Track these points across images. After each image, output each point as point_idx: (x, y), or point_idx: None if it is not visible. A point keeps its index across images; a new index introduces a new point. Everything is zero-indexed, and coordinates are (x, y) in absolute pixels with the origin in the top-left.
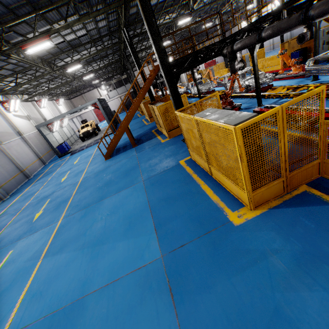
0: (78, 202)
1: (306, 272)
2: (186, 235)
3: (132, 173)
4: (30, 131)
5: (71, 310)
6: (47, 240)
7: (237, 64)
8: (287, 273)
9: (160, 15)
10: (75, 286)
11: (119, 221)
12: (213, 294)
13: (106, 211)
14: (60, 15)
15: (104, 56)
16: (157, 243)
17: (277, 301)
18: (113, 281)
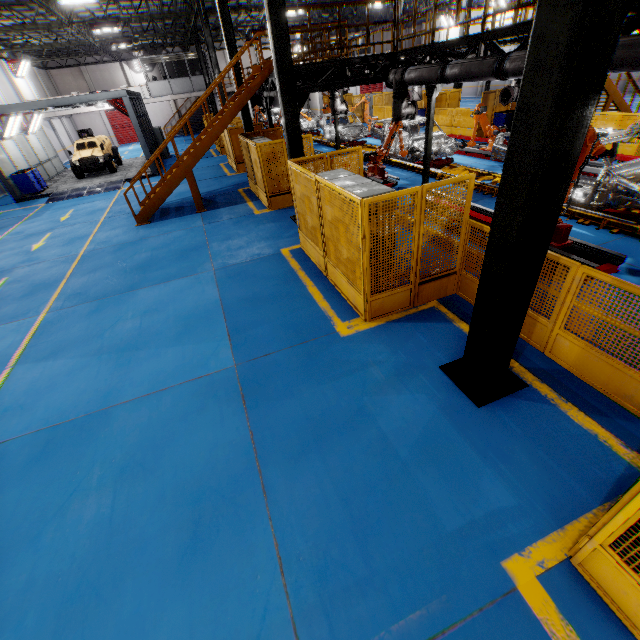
0: (82, 289)
1: (401, 380)
2: (274, 343)
3: (194, 256)
4: None
5: (86, 422)
6: (18, 341)
7: (405, 106)
8: (382, 381)
9: None
10: (90, 397)
11: (168, 322)
12: (296, 399)
13: (141, 307)
14: None
15: None
16: (229, 351)
17: (364, 403)
18: (157, 391)
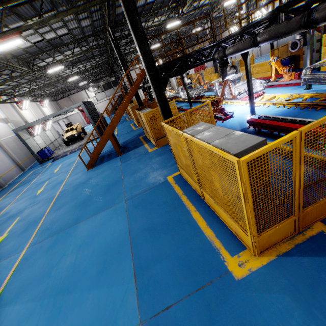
0: (50, 224)
1: None
2: (173, 289)
3: (114, 189)
4: (8, 135)
5: None
6: (3, 280)
7: (229, 69)
8: None
9: (149, 17)
10: None
11: (92, 257)
12: None
13: (79, 241)
14: (35, 10)
15: (90, 58)
16: (135, 300)
17: None
18: None
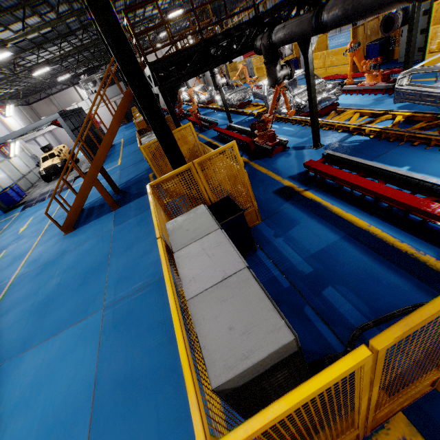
0: None
1: None
2: None
3: (92, 281)
4: None
5: None
6: None
7: (279, 68)
8: None
9: None
10: None
11: (27, 438)
12: None
13: (17, 393)
14: None
15: (66, 34)
16: None
17: None
18: None
